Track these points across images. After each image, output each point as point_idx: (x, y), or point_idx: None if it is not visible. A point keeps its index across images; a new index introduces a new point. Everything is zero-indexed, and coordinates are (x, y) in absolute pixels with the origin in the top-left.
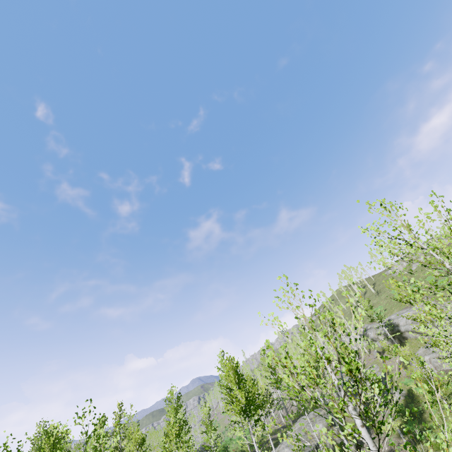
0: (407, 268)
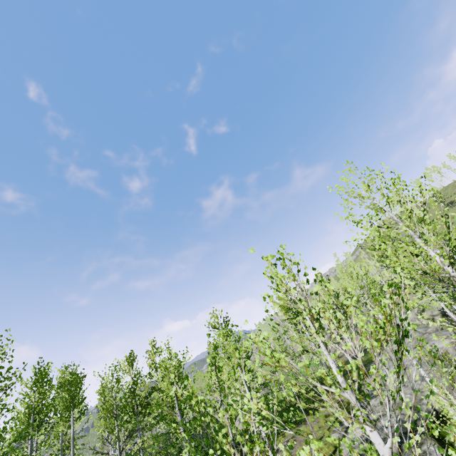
0: None
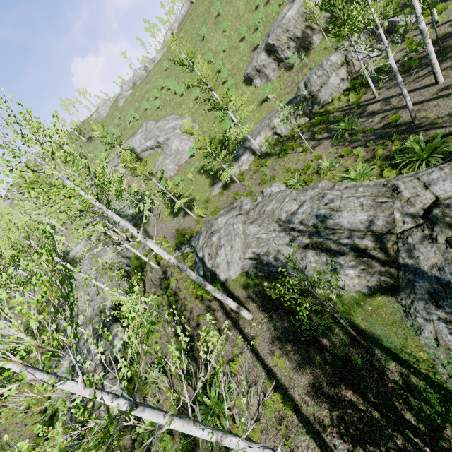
0: (113, 108)
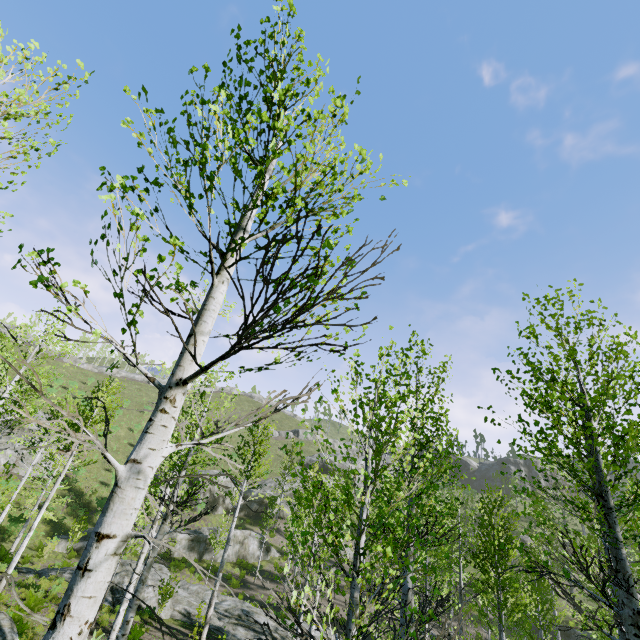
0: None
